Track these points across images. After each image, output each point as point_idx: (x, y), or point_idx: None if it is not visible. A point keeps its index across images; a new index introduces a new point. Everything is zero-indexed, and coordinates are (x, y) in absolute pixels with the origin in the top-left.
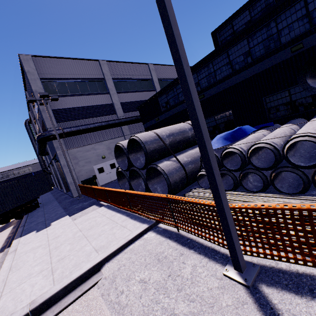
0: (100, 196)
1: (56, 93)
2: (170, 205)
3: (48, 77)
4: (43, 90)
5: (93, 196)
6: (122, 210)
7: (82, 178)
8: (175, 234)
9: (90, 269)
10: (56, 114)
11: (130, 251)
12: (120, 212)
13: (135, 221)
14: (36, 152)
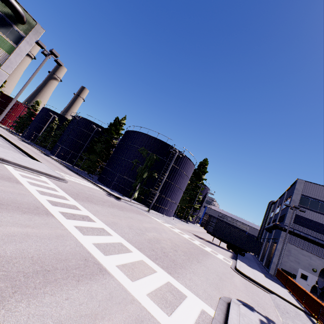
0: (289, 285)
1: (306, 206)
2: (320, 307)
3: (307, 195)
4: (298, 201)
5: (283, 282)
6: (296, 299)
7: (283, 267)
8: (313, 321)
9: (268, 289)
10: (296, 218)
11: (286, 302)
12: (294, 298)
13: (299, 304)
14: (262, 223)
